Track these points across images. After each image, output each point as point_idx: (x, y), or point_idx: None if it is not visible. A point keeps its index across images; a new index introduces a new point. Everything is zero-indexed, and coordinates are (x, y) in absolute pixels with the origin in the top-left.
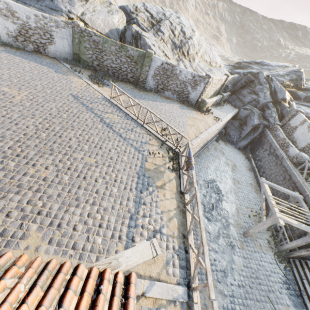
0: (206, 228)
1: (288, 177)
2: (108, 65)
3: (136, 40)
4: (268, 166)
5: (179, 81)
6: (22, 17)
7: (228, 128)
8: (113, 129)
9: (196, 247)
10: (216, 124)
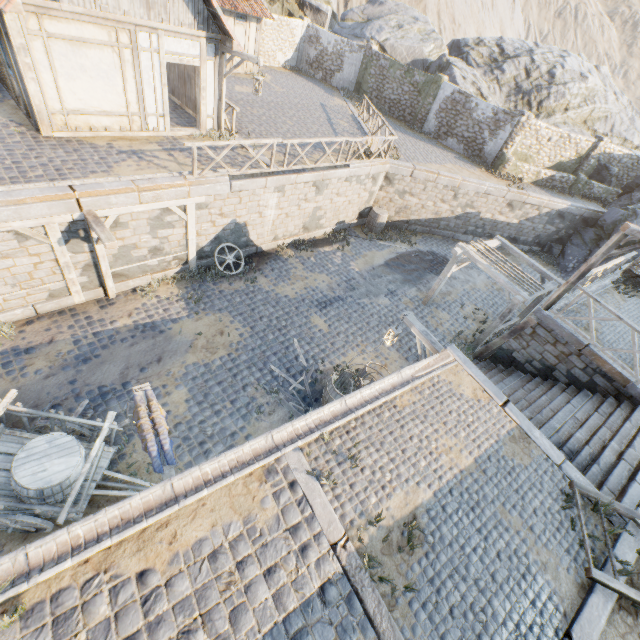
0: (374, 265)
1: None
2: (387, 96)
3: (442, 72)
4: None
5: (472, 120)
6: (324, 43)
7: (568, 241)
8: (333, 126)
9: (344, 261)
10: (499, 185)
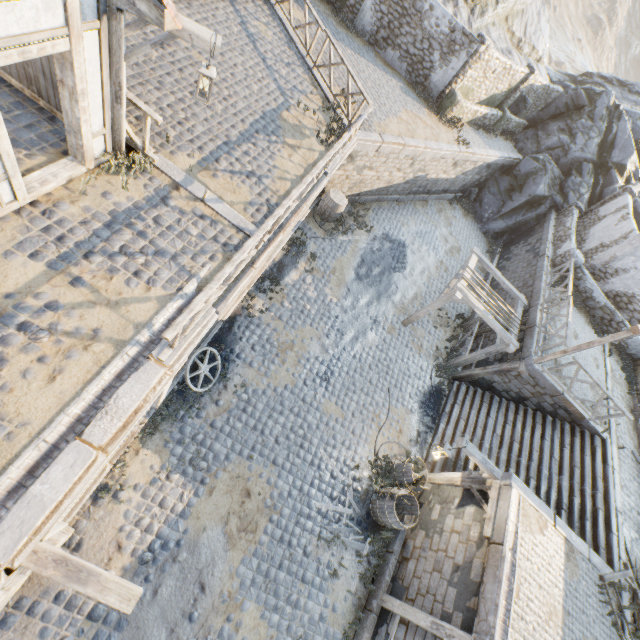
0: (347, 283)
1: (530, 283)
2: None
3: None
4: (514, 268)
5: (422, 31)
6: None
7: (486, 187)
8: (256, 45)
9: (319, 291)
10: (453, 146)
